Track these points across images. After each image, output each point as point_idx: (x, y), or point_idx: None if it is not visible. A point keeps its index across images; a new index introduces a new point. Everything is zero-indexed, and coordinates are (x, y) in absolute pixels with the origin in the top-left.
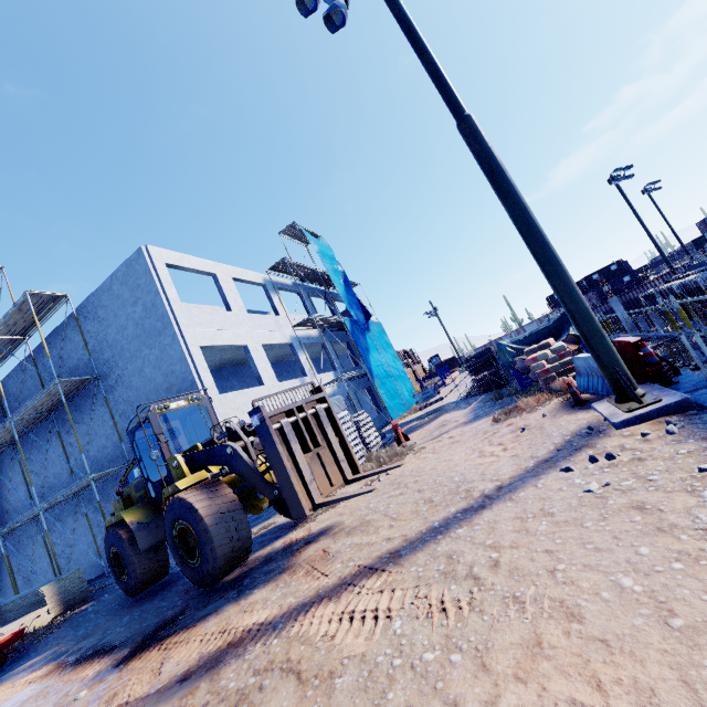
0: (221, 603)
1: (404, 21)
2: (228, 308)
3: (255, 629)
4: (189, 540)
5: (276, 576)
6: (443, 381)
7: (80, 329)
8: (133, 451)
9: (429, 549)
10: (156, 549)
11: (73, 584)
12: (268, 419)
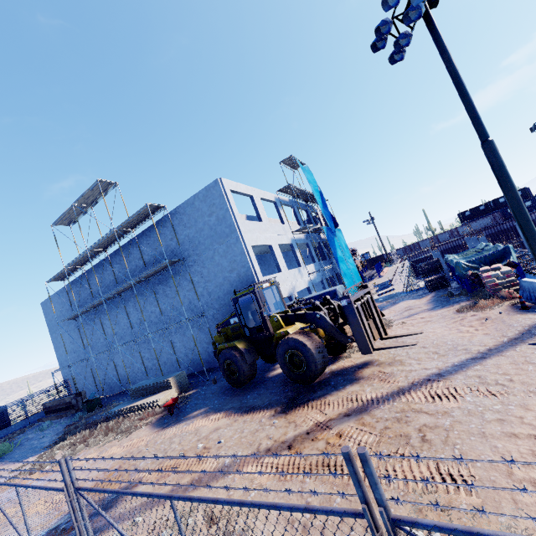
0: (326, 391)
1: (456, 76)
2: (259, 219)
3: (374, 399)
4: (295, 360)
5: (355, 381)
6: (378, 274)
7: (173, 228)
8: (235, 309)
9: (461, 374)
10: (252, 364)
11: (182, 379)
12: (353, 302)
